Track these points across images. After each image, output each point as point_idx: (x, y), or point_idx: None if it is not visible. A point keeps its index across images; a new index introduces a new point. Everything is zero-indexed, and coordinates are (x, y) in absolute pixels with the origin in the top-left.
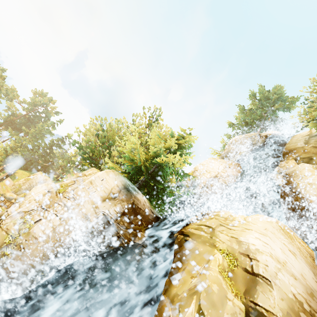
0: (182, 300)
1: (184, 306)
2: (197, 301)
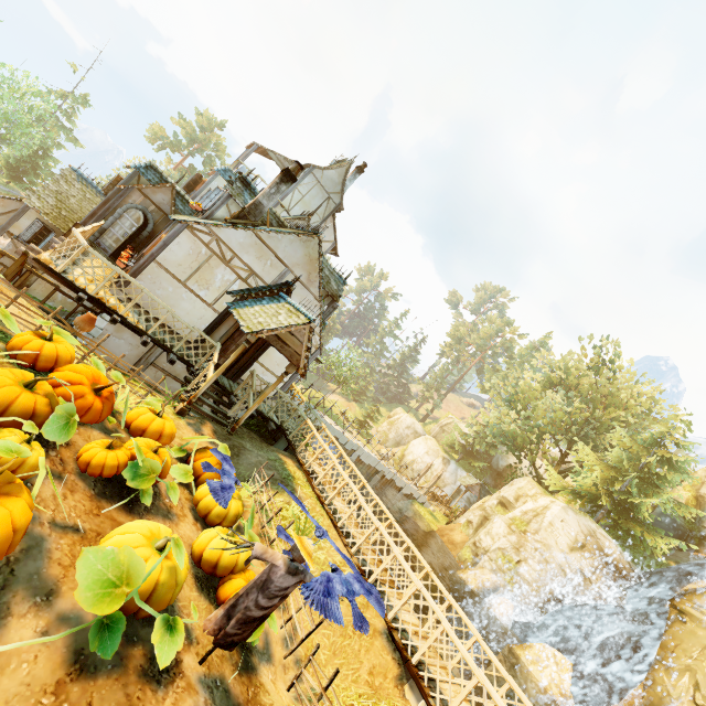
0: (675, 671)
1: (677, 676)
2: (690, 677)
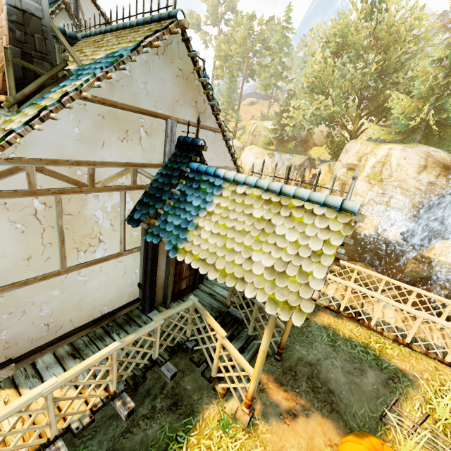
0: None
1: None
2: None
